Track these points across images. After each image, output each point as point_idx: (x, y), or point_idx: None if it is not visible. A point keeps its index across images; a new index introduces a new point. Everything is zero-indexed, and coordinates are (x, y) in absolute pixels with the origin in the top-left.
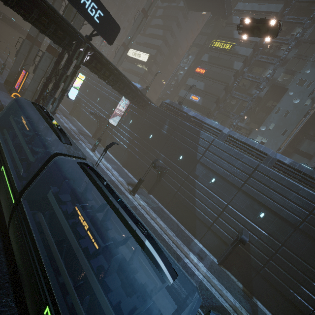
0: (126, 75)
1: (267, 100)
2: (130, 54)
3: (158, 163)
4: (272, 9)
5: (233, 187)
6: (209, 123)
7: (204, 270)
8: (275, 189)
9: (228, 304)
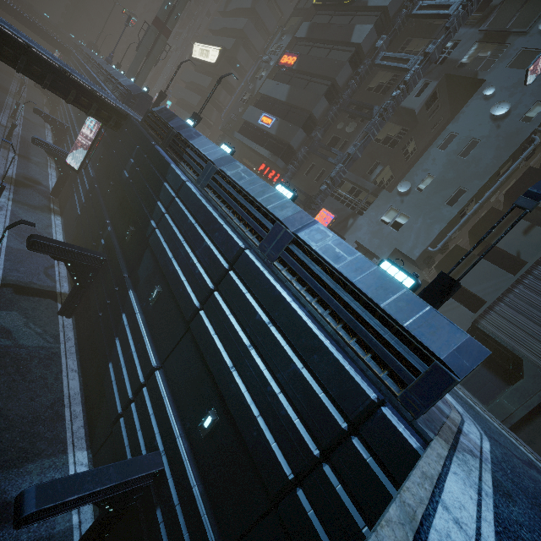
0: (184, 93)
1: (443, 126)
2: (196, 55)
3: (98, 245)
4: None
5: (181, 317)
6: (197, 145)
7: None
8: (253, 338)
9: None
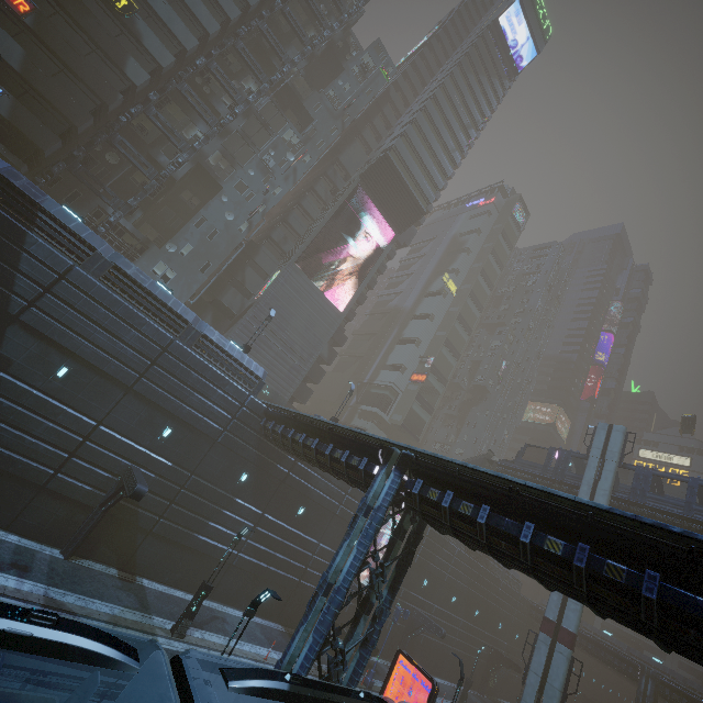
0: None
1: (182, 185)
2: None
3: None
4: (223, 0)
5: (114, 386)
6: (60, 218)
7: (41, 593)
8: (194, 386)
9: (103, 623)
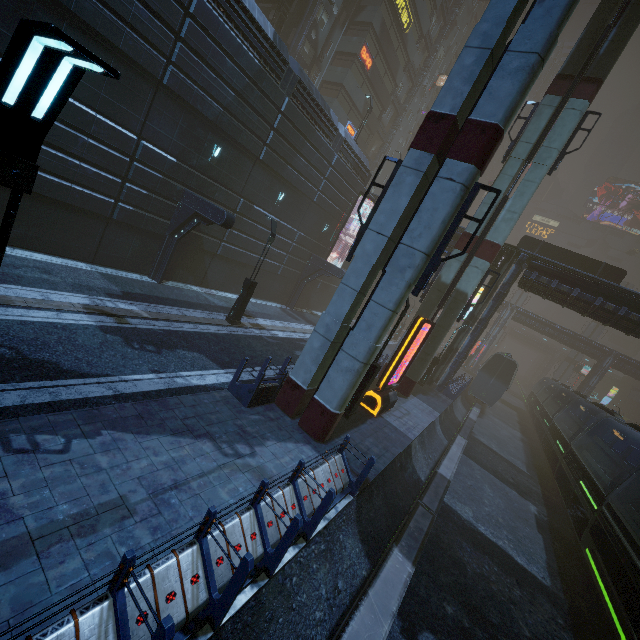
0: None
1: None
2: None
3: None
4: None
5: None
6: None
7: None
8: None
9: None
